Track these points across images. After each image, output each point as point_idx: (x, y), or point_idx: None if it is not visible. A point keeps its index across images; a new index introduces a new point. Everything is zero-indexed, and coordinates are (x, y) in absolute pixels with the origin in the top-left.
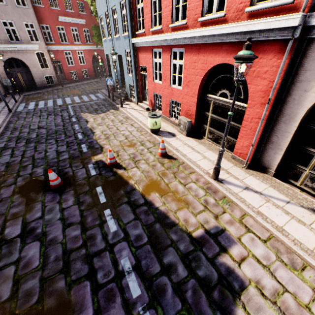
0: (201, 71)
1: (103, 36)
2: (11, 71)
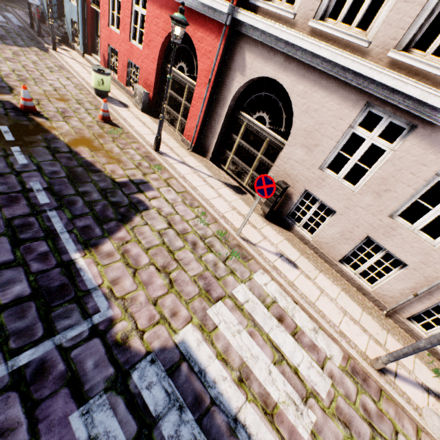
0: (162, 31)
1: None
2: None
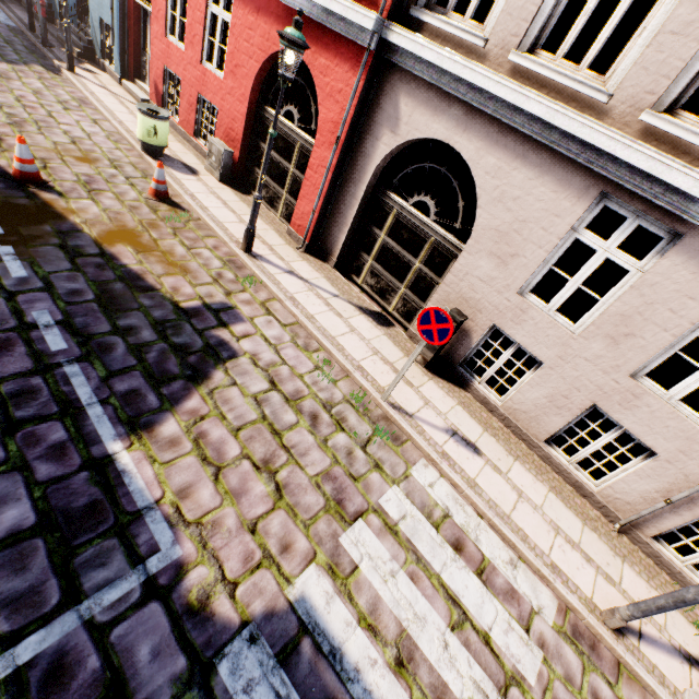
0: (259, 51)
1: None
2: None
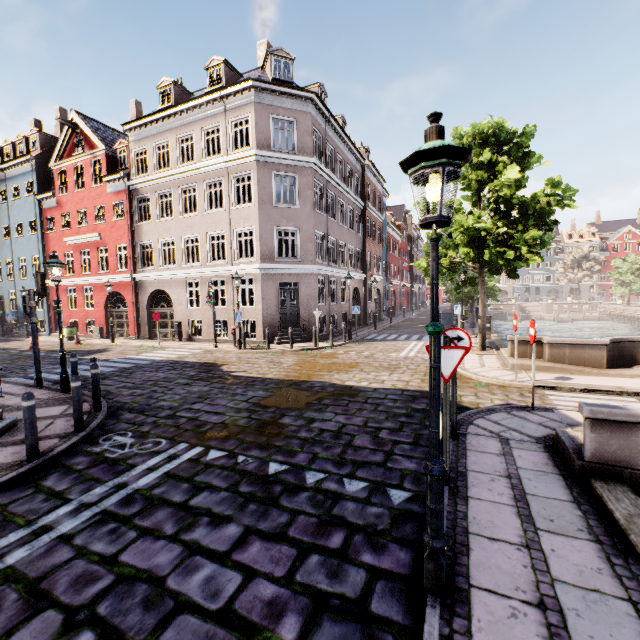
0: (104, 296)
1: None
2: None
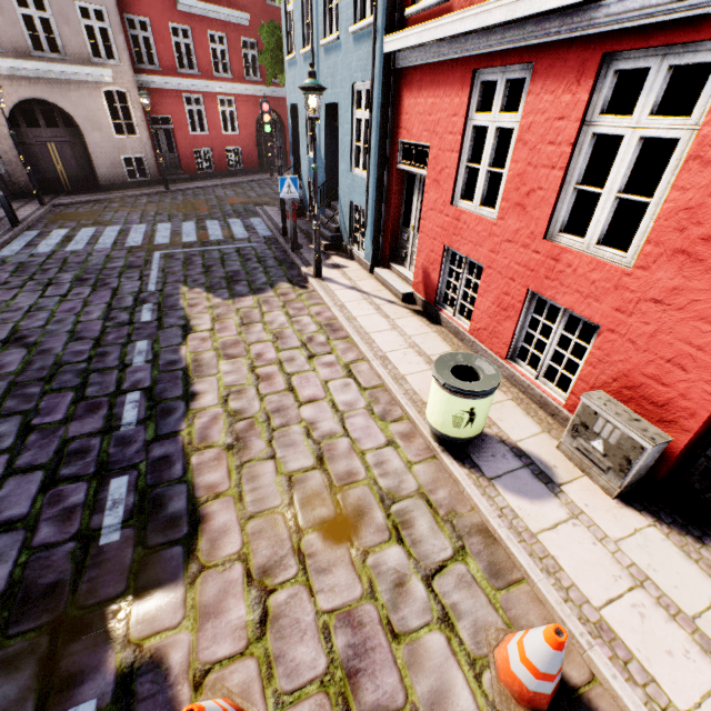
0: None
1: (288, 49)
2: (30, 135)
